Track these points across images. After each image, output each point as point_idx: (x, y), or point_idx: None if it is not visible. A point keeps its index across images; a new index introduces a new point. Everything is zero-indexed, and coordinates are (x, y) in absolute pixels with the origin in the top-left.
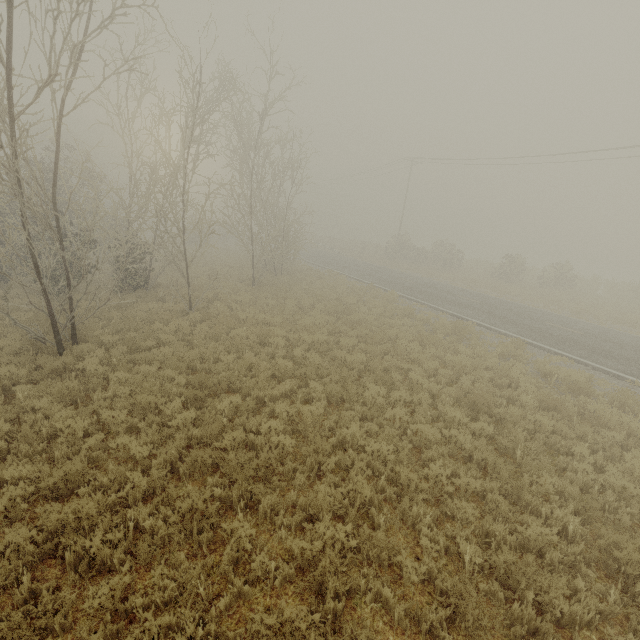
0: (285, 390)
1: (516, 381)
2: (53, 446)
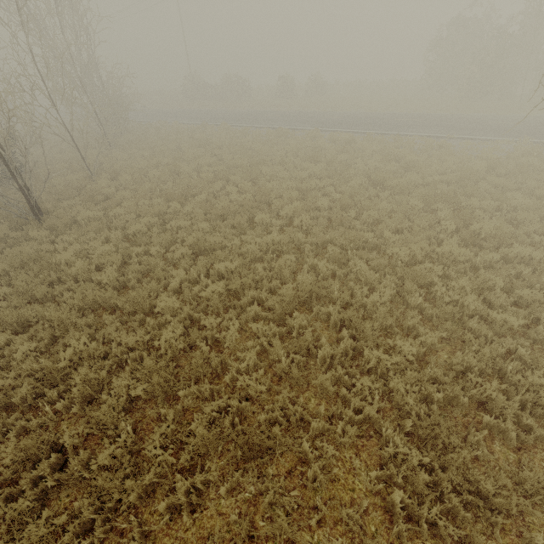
0: (220, 187)
1: (323, 148)
2: (137, 240)
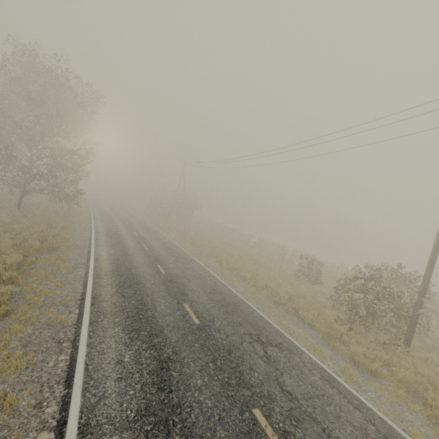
0: None
1: None
2: None
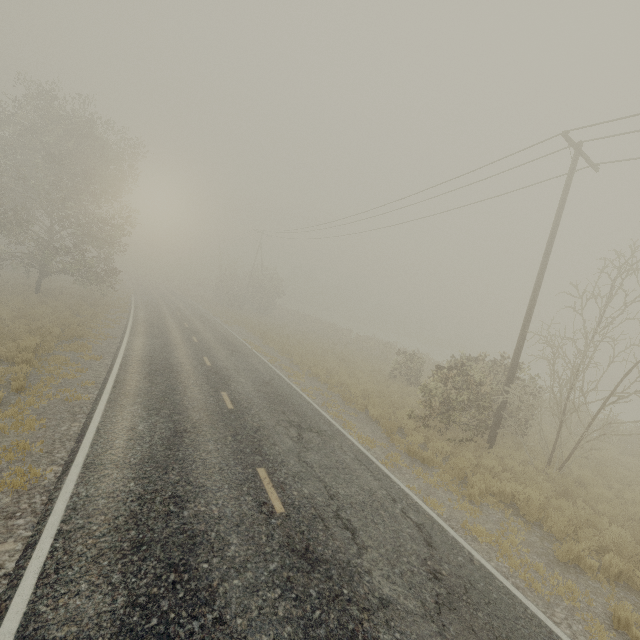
0: None
1: None
2: None
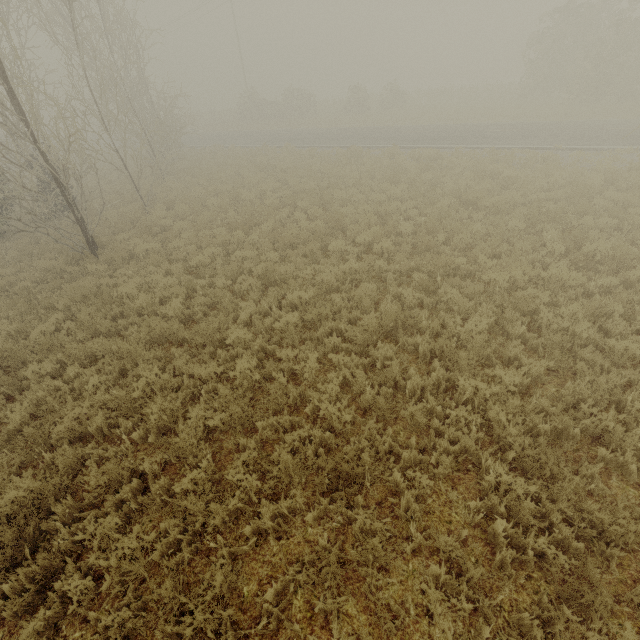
0: (287, 214)
1: (404, 167)
2: (200, 272)
